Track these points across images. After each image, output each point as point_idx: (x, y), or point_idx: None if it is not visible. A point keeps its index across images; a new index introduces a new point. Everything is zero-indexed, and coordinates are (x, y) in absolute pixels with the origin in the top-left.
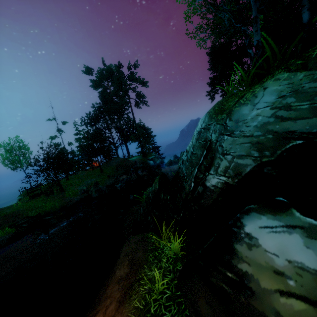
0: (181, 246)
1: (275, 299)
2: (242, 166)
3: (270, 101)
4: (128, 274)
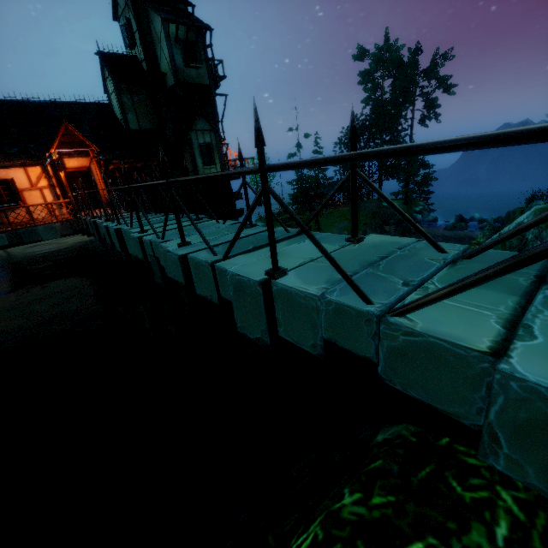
0: None
1: None
2: None
3: None
4: None
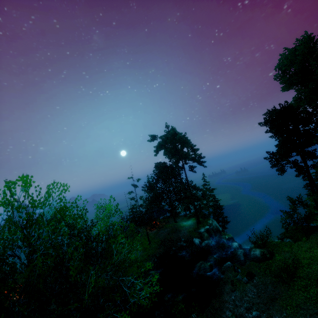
0: None
1: None
2: None
3: None
4: None
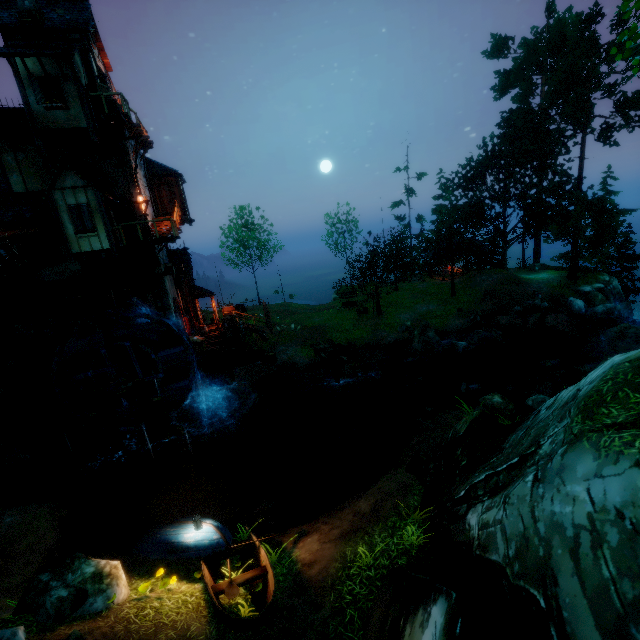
0: (423, 544)
1: None
2: (494, 546)
3: (607, 499)
4: (365, 514)
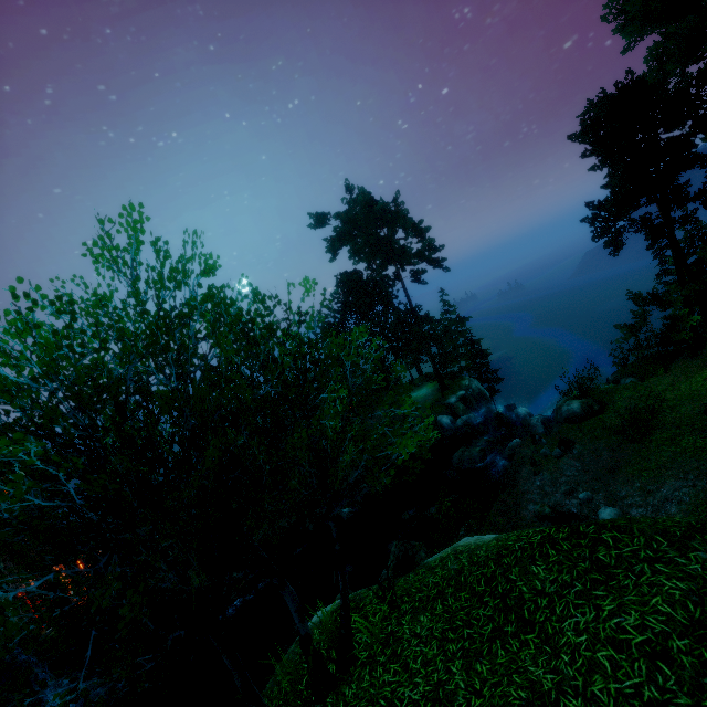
0: None
1: None
2: None
3: None
4: None
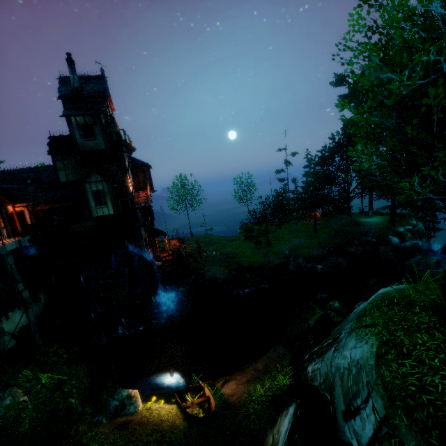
0: (289, 384)
1: (271, 435)
2: (316, 379)
3: (355, 357)
4: (260, 370)
